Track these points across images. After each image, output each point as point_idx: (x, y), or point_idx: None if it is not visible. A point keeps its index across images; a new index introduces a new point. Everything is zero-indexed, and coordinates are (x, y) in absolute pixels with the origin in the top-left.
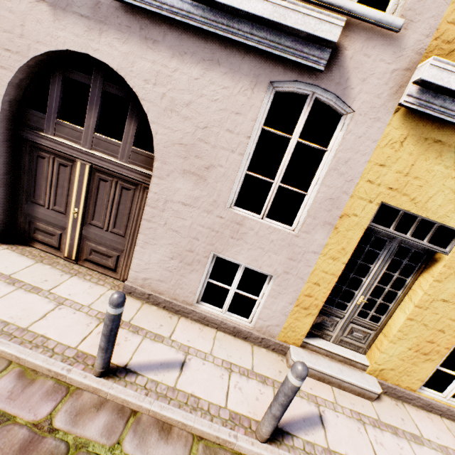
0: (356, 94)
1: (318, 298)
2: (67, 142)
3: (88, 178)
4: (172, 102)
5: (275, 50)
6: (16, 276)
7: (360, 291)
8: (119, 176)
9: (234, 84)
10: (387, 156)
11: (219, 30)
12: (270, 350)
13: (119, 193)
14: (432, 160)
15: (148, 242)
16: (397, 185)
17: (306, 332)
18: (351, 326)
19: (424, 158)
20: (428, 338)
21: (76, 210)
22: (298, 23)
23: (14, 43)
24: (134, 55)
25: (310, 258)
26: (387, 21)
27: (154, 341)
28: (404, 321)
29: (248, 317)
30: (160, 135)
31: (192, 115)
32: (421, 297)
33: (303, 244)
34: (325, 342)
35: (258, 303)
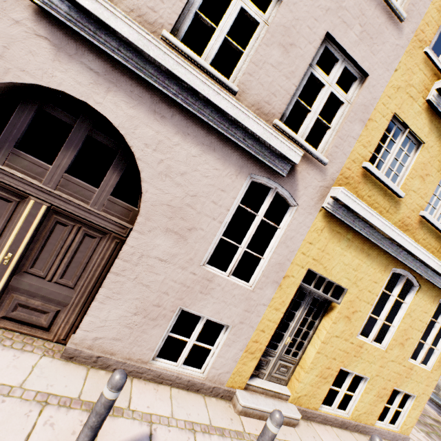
0: (301, 195)
1: (262, 343)
2: (21, 176)
3: (41, 220)
4: (168, 168)
5: (258, 155)
6: None
7: (288, 332)
8: (85, 222)
9: (224, 169)
10: (313, 238)
11: (221, 129)
12: (219, 398)
13: (79, 240)
14: (336, 243)
15: (111, 297)
16: (317, 257)
17: (250, 374)
18: (279, 363)
19: (332, 242)
20: (327, 365)
21: (9, 255)
22: (277, 146)
23: None
24: (140, 121)
25: (260, 309)
26: (321, 158)
27: (114, 417)
28: (315, 355)
29: (198, 366)
30: (150, 194)
31: (184, 183)
32: (325, 335)
33: (257, 298)
34: (261, 380)
35: (213, 353)
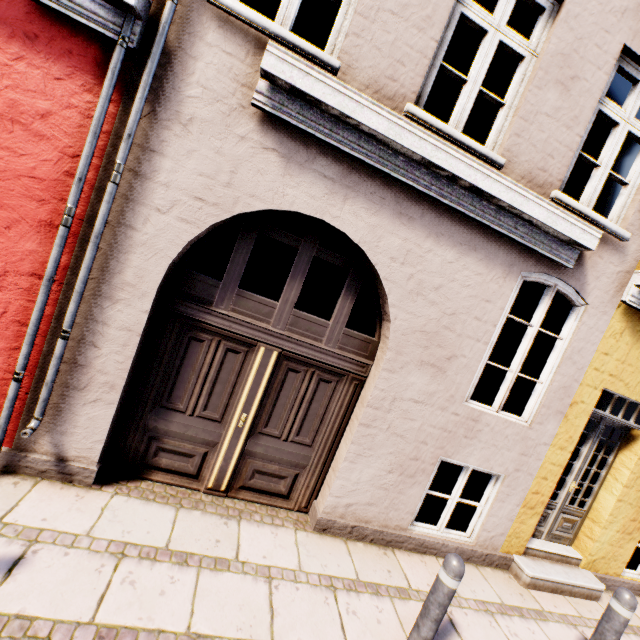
0: (590, 289)
1: (544, 494)
2: (249, 320)
3: (272, 369)
4: (419, 284)
5: (534, 246)
6: (176, 545)
7: (571, 476)
8: (319, 365)
9: (488, 272)
10: (610, 346)
11: (485, 220)
12: (493, 568)
13: (313, 387)
14: None
15: (362, 454)
16: (615, 372)
17: (530, 535)
18: (561, 517)
19: (636, 348)
20: (632, 516)
21: (244, 416)
22: (566, 230)
23: (213, 192)
24: (383, 229)
25: (540, 450)
26: (619, 233)
27: (404, 600)
28: (614, 504)
29: (457, 528)
30: (399, 320)
31: (440, 300)
32: (629, 476)
33: (535, 436)
34: (539, 541)
35: (480, 511)
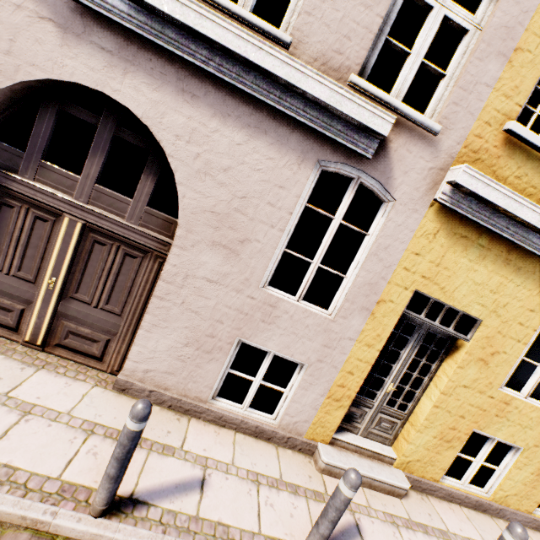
0: (398, 184)
1: (351, 389)
2: (52, 191)
3: (78, 239)
4: (207, 164)
5: (326, 131)
6: None
7: (390, 378)
8: (124, 240)
9: (281, 157)
10: (422, 246)
11: (270, 101)
12: (296, 451)
13: (119, 261)
14: (459, 253)
15: (157, 325)
16: (429, 274)
17: (337, 426)
18: (380, 416)
19: (453, 251)
20: (451, 424)
21: (53, 279)
22: (353, 112)
23: None
24: (166, 106)
25: (345, 345)
26: (428, 125)
27: (163, 455)
28: (430, 409)
29: (270, 412)
30: (188, 199)
31: (229, 182)
32: (447, 384)
33: (339, 329)
34: (354, 436)
35: (285, 396)
